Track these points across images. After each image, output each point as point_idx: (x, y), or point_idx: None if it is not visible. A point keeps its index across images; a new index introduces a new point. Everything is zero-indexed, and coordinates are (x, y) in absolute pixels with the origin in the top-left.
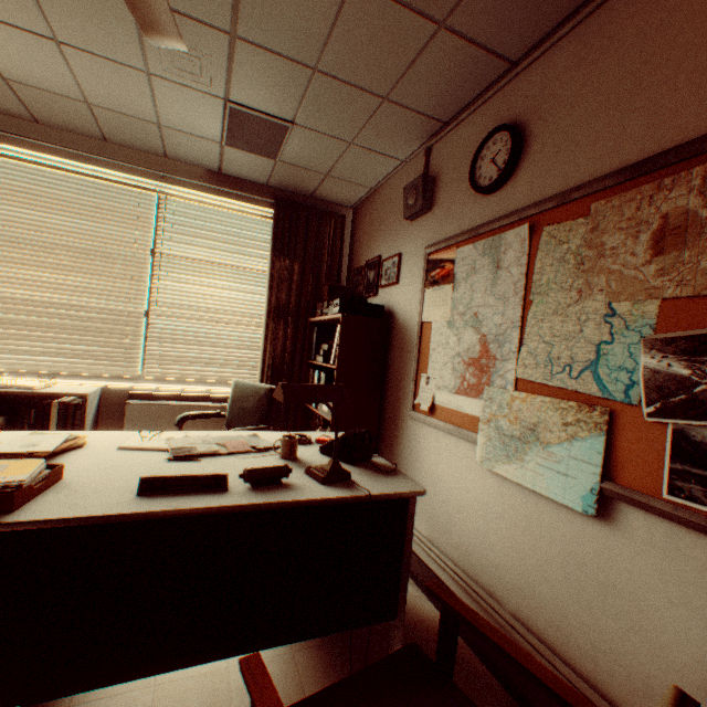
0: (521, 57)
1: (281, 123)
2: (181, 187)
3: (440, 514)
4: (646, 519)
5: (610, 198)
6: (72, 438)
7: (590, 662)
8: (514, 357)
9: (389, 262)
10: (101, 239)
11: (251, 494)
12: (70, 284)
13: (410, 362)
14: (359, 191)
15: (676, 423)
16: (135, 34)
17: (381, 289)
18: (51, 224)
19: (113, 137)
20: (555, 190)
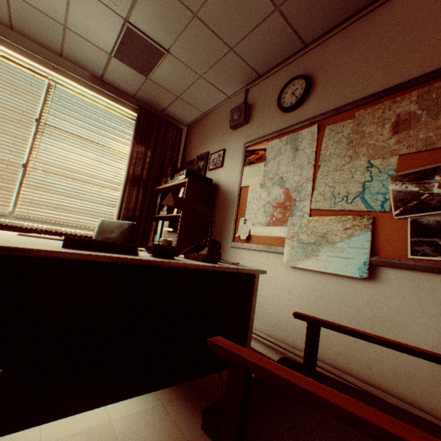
0: (310, 43)
1: (160, 49)
2: (70, 80)
3: None
4: (398, 273)
5: (366, 109)
6: None
7: (367, 369)
8: (309, 198)
9: (216, 154)
10: None
11: (159, 258)
12: None
13: (231, 213)
14: (195, 114)
15: (412, 217)
16: None
17: (209, 172)
18: None
19: (19, 27)
20: (332, 108)
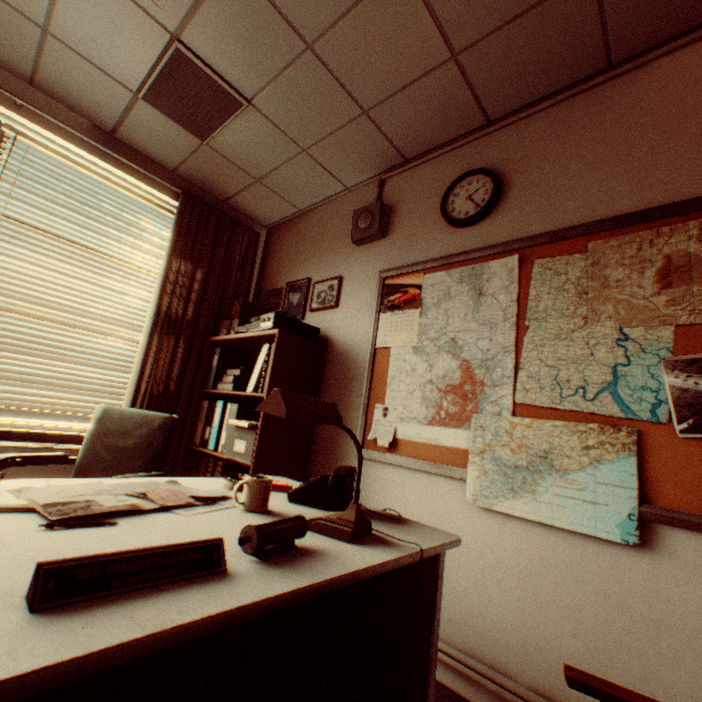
0: (497, 119)
1: (236, 95)
2: (48, 130)
3: None
4: (694, 539)
5: (607, 239)
6: None
7: None
8: (509, 382)
9: (324, 284)
10: None
11: (275, 572)
12: None
13: (356, 393)
14: (285, 210)
15: None
16: None
17: (311, 313)
18: None
19: None
20: (543, 229)
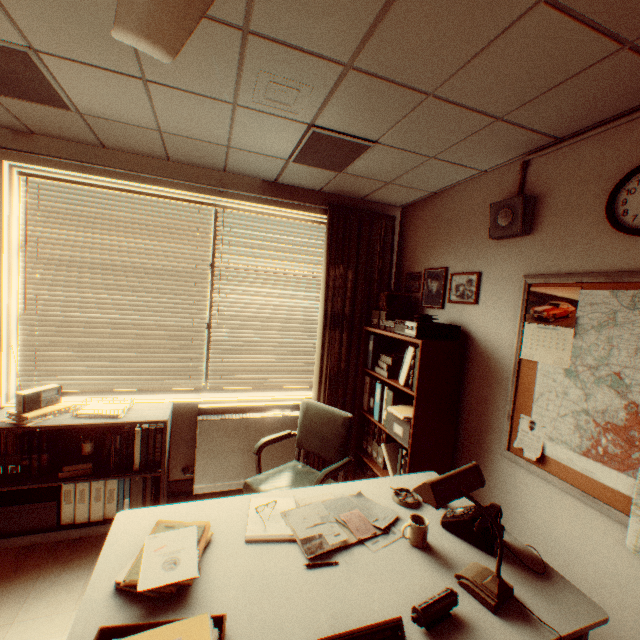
0: None
1: (363, 143)
2: (239, 200)
3: None
4: None
5: None
6: (200, 534)
7: None
8: None
9: (461, 278)
10: (164, 257)
11: None
12: (138, 304)
13: (499, 396)
14: (416, 195)
15: None
16: (233, 70)
17: (449, 304)
18: (119, 247)
19: (176, 157)
20: None
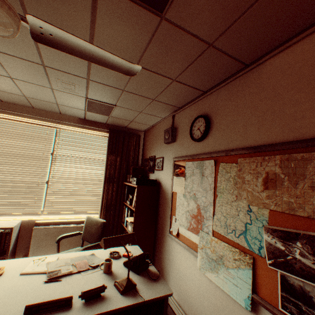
0: (207, 90)
1: (110, 105)
2: (67, 125)
3: (182, 290)
4: None
5: (245, 158)
6: None
7: None
8: (211, 219)
9: (158, 159)
10: (27, 149)
11: (83, 308)
12: (10, 170)
13: (168, 209)
14: (146, 126)
15: (281, 271)
16: (46, 77)
17: (155, 171)
18: (4, 144)
19: (36, 107)
20: (223, 147)
